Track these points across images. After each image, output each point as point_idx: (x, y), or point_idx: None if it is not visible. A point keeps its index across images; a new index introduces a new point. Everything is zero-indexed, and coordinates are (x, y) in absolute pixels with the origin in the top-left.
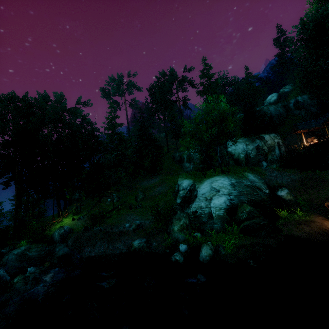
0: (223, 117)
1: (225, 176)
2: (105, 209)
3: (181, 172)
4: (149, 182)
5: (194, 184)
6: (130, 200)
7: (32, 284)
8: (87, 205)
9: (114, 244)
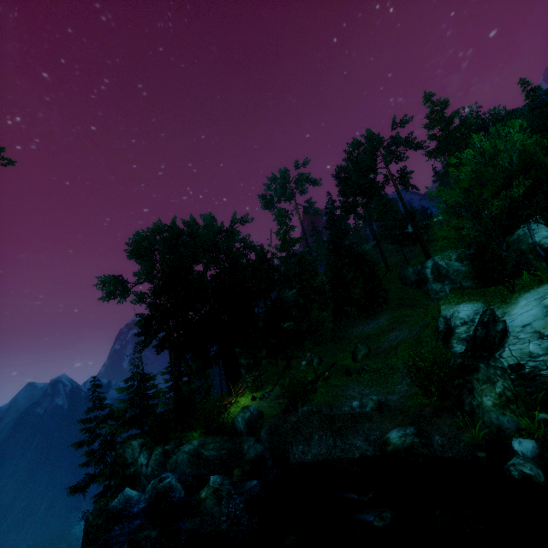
0: (528, 162)
1: None
2: (301, 379)
3: (427, 303)
4: (368, 326)
5: (490, 310)
6: (343, 361)
7: (228, 504)
8: (268, 374)
9: (346, 438)
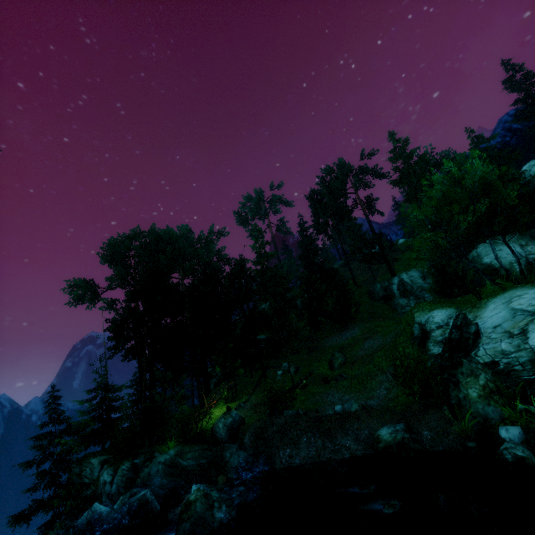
0: (488, 186)
1: (534, 285)
2: (278, 388)
3: (395, 316)
4: (341, 337)
5: (462, 314)
6: (320, 370)
7: (221, 507)
8: (243, 385)
9: (335, 439)
